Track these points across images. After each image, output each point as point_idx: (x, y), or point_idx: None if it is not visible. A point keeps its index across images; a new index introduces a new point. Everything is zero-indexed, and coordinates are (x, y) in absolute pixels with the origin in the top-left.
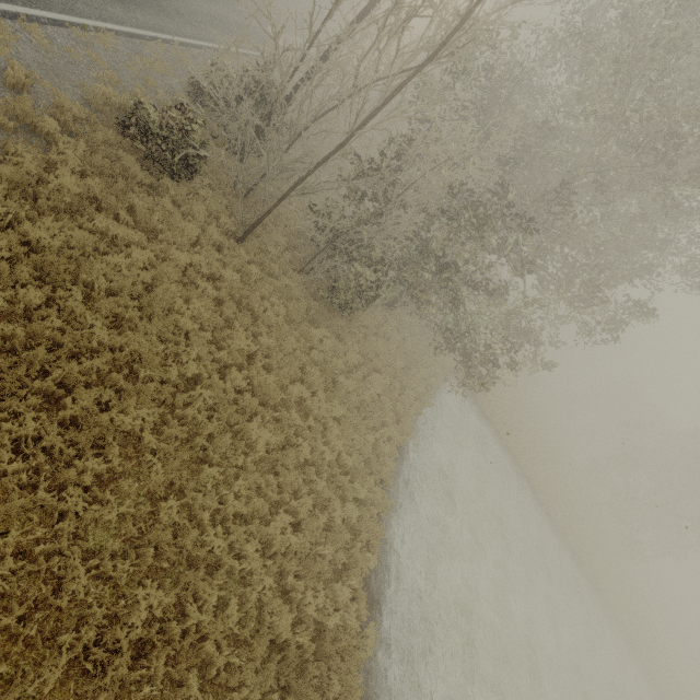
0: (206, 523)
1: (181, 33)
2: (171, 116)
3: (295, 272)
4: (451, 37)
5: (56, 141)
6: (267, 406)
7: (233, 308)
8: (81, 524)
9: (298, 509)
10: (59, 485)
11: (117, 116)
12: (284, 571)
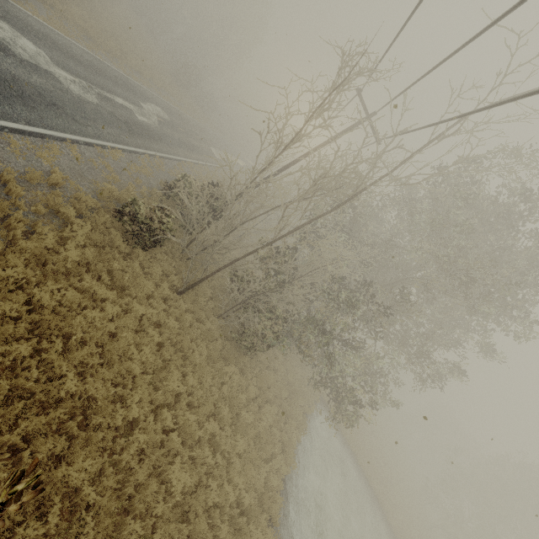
0: None
1: (161, 150)
2: (155, 213)
3: (216, 317)
4: (341, 201)
5: (70, 221)
6: (185, 443)
7: (170, 351)
8: None
9: None
10: None
11: (113, 202)
12: None
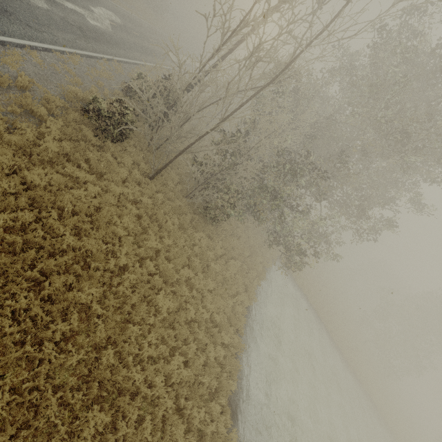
0: (130, 363)
1: (118, 55)
2: (115, 106)
3: (184, 197)
4: (280, 72)
5: (44, 120)
6: (167, 283)
7: (147, 221)
8: (51, 367)
9: (187, 351)
10: (38, 340)
11: (80, 104)
12: (179, 395)
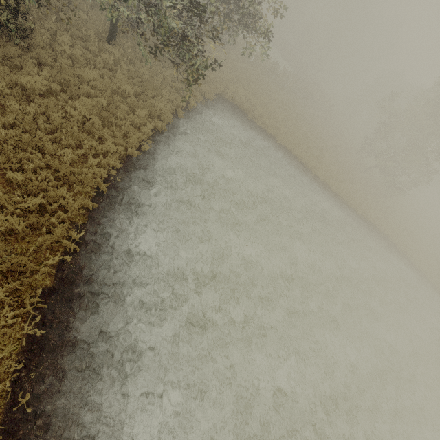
0: None
1: None
2: None
3: None
4: None
5: None
6: None
7: None
8: None
9: None
10: None
11: None
12: None
